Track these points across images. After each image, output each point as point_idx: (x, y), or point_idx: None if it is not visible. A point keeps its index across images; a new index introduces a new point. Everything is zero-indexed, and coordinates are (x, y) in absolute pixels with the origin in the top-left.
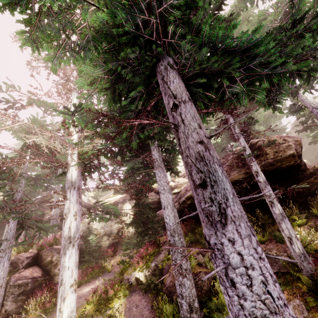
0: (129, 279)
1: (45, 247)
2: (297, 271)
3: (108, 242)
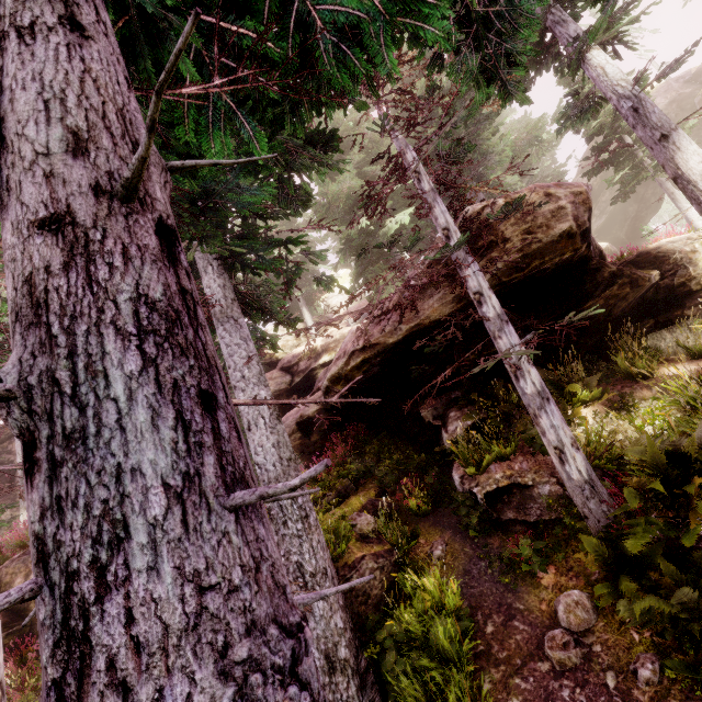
0: None
1: (11, 552)
2: (578, 515)
3: None
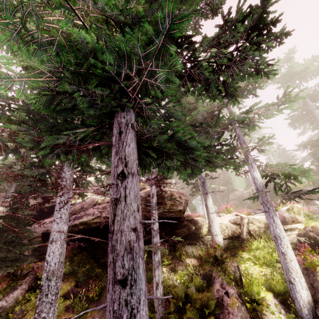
0: None
1: None
2: (152, 311)
3: None
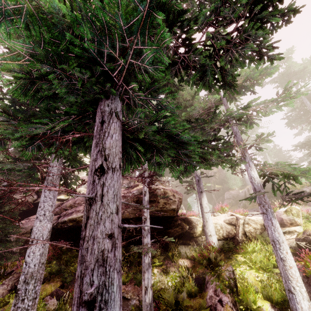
0: None
1: None
2: None
3: None
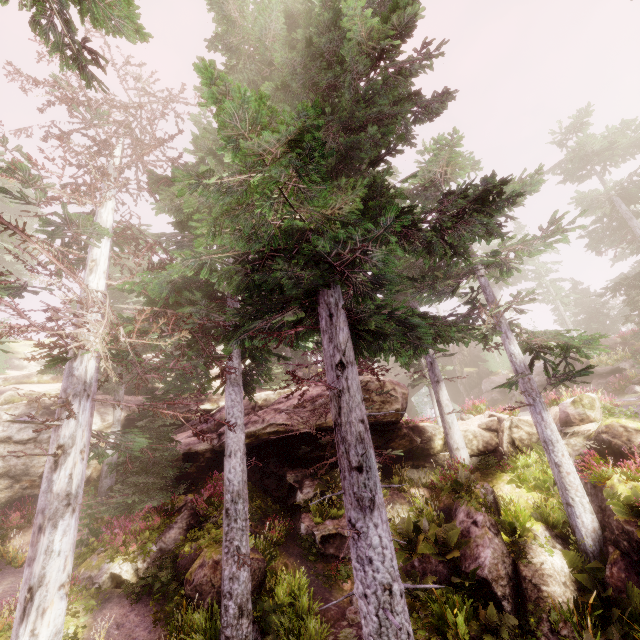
0: (94, 578)
1: None
2: None
3: (8, 494)
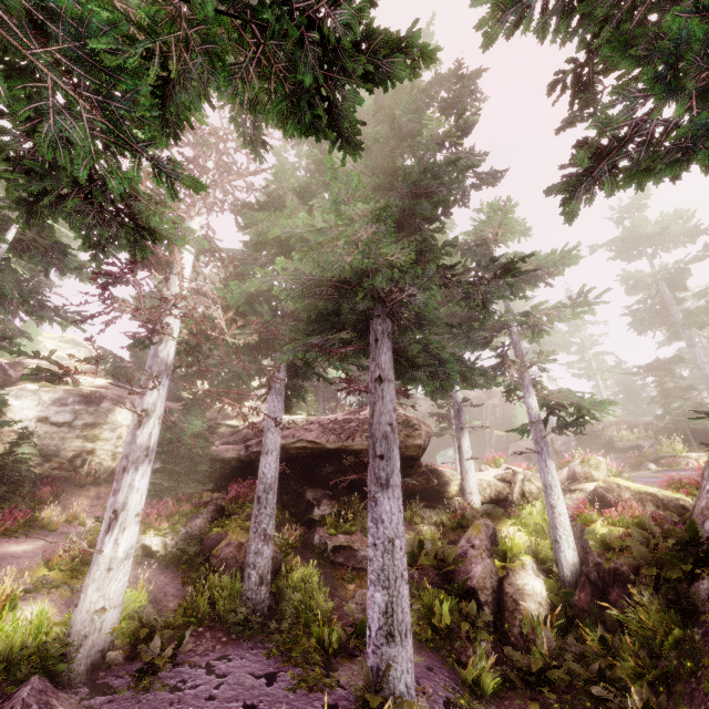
0: None
1: None
2: None
3: (38, 471)
